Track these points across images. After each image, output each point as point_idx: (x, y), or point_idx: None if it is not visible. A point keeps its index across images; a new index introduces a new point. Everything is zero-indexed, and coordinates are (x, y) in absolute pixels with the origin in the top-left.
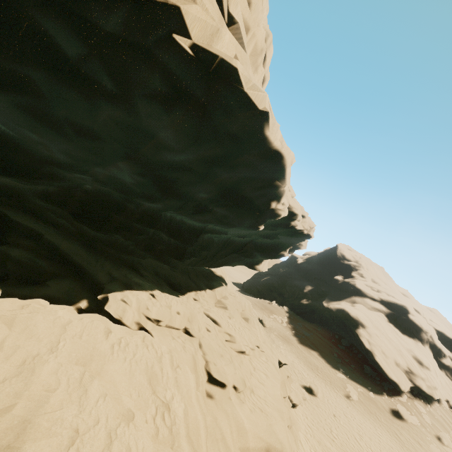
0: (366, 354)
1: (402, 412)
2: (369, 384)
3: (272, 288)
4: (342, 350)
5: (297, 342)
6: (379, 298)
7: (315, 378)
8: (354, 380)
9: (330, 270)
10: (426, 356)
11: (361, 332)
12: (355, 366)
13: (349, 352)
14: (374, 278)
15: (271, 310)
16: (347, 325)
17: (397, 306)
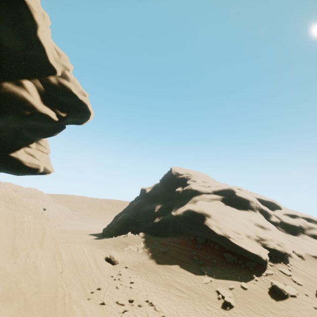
0: (221, 241)
1: (280, 289)
2: (237, 273)
3: (129, 222)
4: (201, 249)
5: (154, 264)
6: (211, 190)
7: (179, 305)
8: (221, 277)
9: (171, 187)
10: (262, 219)
11: (209, 221)
12: (217, 260)
13: (207, 248)
14: (203, 180)
15: (126, 242)
16: (196, 222)
17: (225, 191)
